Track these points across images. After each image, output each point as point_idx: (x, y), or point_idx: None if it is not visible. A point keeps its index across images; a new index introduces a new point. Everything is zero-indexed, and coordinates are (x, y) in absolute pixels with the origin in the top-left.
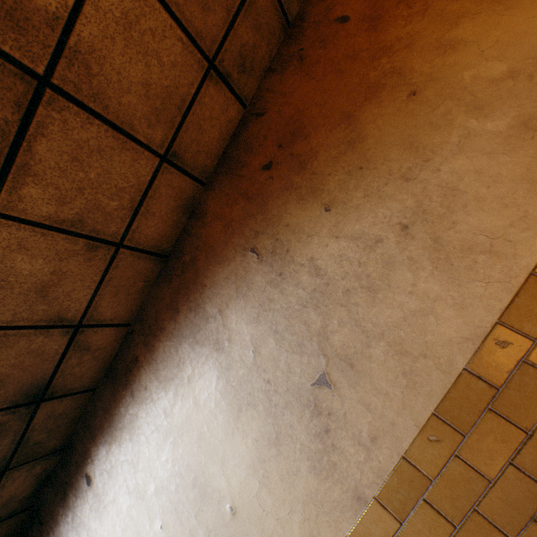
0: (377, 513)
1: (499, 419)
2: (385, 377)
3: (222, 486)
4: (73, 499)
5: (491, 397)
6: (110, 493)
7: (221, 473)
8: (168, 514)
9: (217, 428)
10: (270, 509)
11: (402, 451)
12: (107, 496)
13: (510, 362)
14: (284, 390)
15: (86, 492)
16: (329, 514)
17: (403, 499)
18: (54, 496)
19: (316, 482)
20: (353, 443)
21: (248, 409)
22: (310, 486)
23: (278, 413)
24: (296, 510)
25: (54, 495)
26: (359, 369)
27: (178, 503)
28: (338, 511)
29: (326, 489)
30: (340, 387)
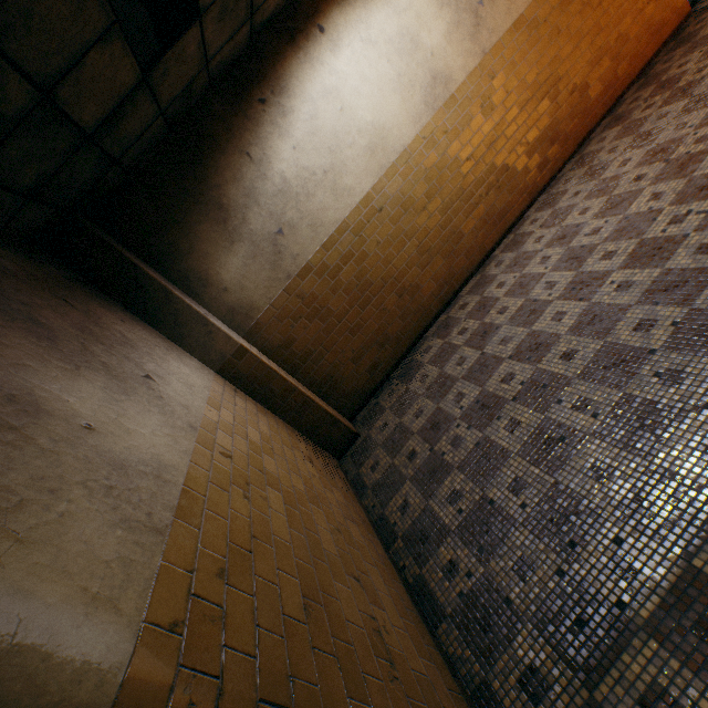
0: (488, 58)
1: (526, 31)
2: (502, 9)
3: (428, 43)
4: (304, 42)
5: (526, 24)
6: (345, 41)
7: (428, 37)
8: (393, 56)
9: (429, 14)
10: (450, 55)
11: (500, 38)
12: (343, 43)
13: (533, 14)
14: (465, 3)
15: (319, 38)
16: (472, 58)
17: (496, 54)
18: (278, 38)
19: (470, 46)
20: (486, 32)
21: (447, 8)
22: (468, 47)
23: (460, 13)
24: (461, 56)
25: (278, 38)
26: (495, 3)
27: (400, 50)
28: (476, 57)
29: (473, 49)
30: (487, 8)
